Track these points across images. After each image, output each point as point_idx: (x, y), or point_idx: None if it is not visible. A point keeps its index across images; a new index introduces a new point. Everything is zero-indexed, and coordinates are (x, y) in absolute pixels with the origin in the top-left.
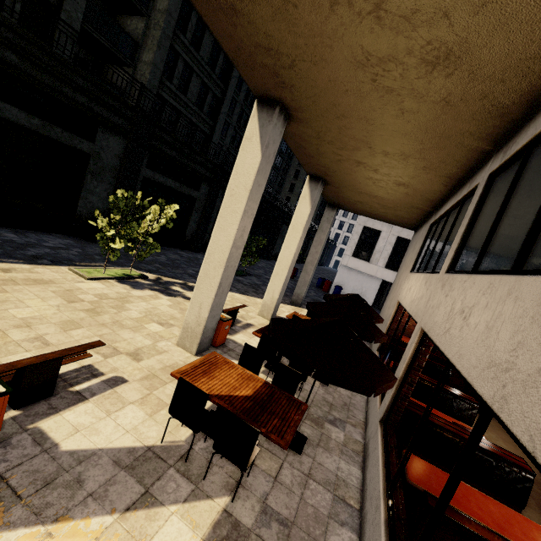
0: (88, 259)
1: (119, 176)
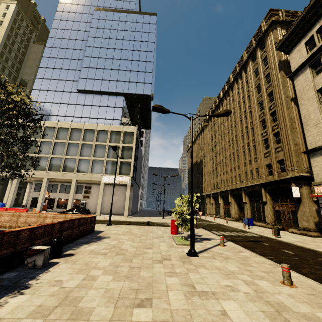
0: None
1: (1, 192)
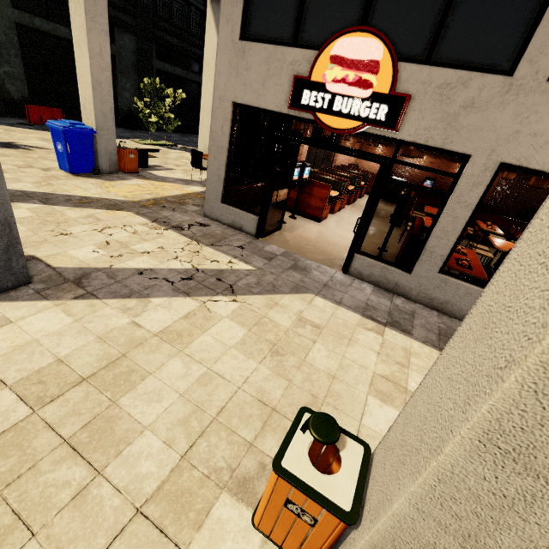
0: (137, 137)
1: (139, 71)
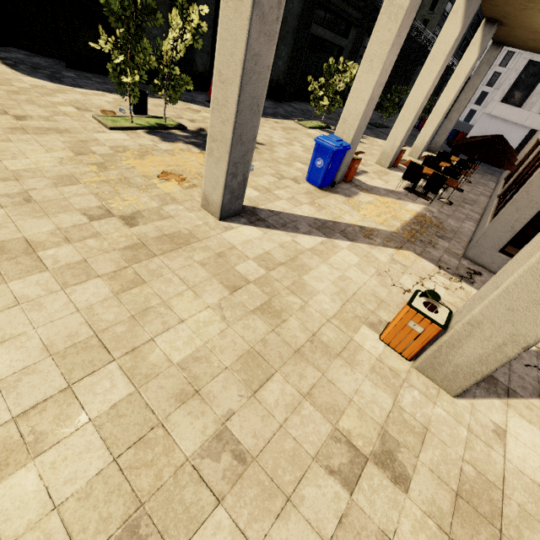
0: (292, 115)
1: (297, 37)
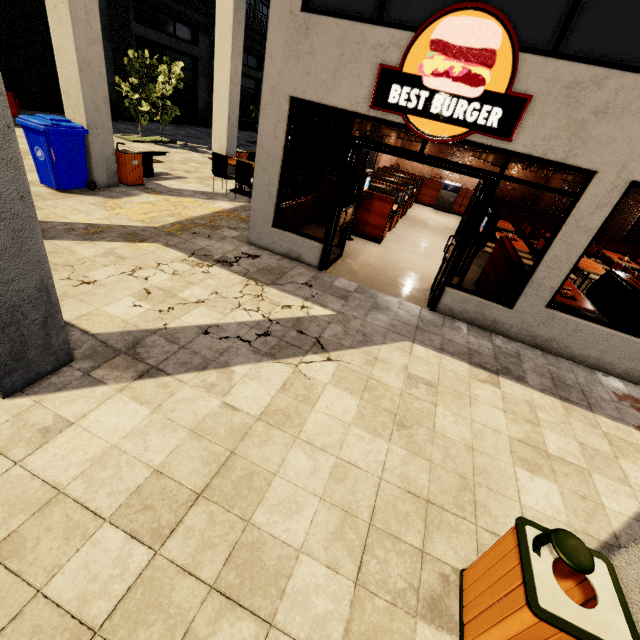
0: (122, 132)
1: (113, 38)
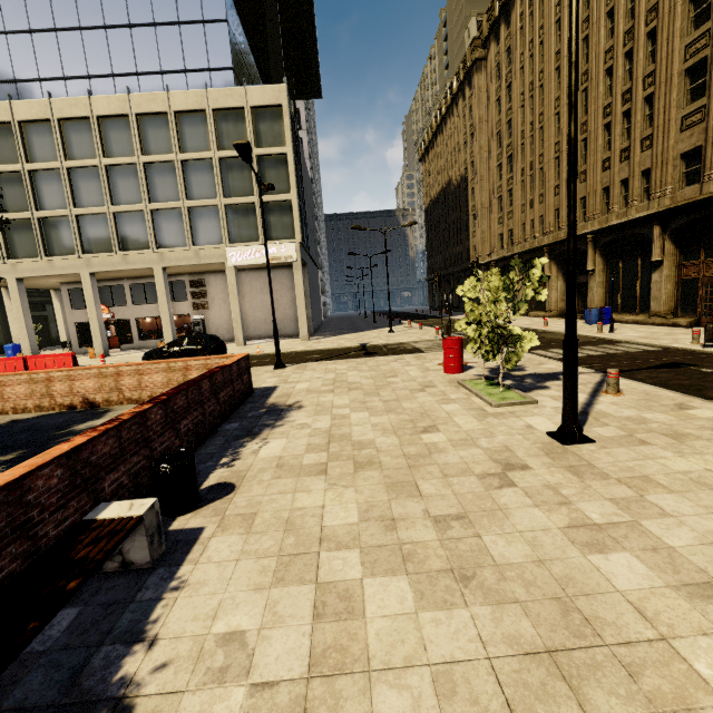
0: None
1: (1, 321)
